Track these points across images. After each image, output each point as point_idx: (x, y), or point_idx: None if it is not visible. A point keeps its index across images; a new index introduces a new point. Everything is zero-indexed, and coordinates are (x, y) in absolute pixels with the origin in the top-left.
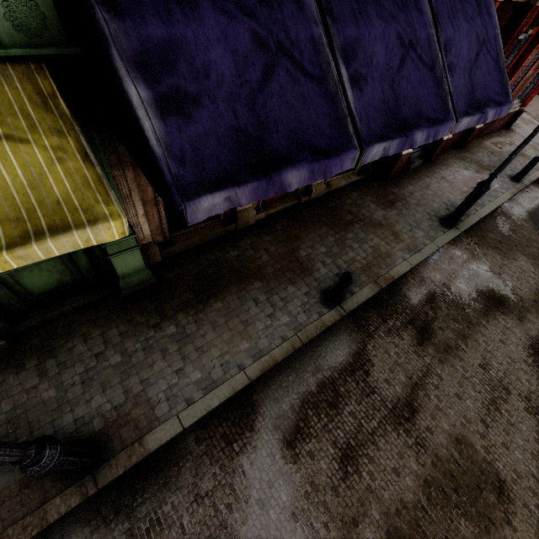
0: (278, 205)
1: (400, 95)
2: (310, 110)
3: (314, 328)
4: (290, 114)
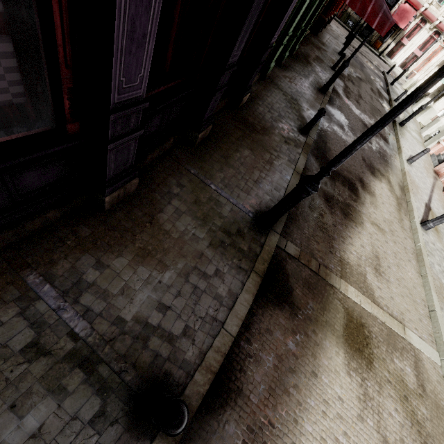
0: None
1: None
2: None
3: None
4: None
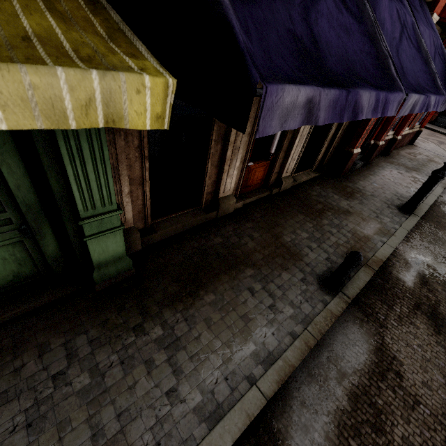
0: (253, 196)
1: (403, 65)
2: (353, 44)
3: (323, 319)
4: (338, 42)
